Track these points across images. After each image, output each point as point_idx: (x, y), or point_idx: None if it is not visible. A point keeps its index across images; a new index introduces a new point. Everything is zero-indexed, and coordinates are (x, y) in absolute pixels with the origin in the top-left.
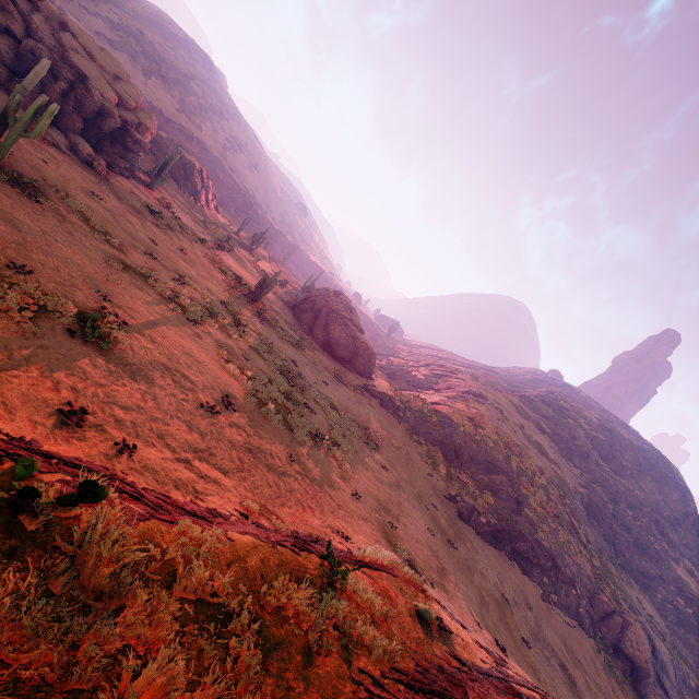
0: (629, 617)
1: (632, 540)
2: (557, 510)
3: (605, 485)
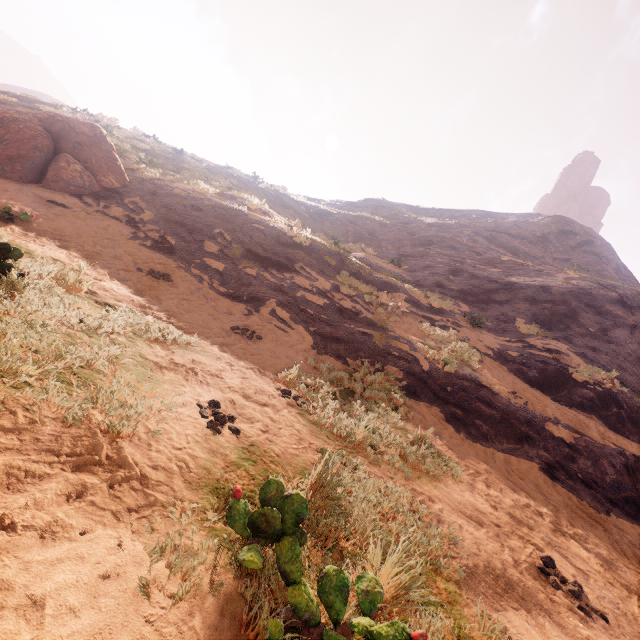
0: (188, 188)
1: (412, 238)
2: (137, 142)
3: (397, 218)
